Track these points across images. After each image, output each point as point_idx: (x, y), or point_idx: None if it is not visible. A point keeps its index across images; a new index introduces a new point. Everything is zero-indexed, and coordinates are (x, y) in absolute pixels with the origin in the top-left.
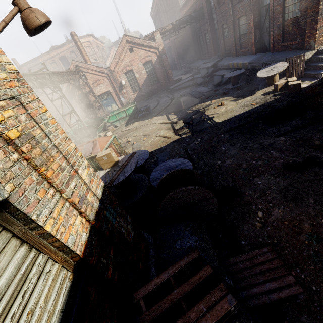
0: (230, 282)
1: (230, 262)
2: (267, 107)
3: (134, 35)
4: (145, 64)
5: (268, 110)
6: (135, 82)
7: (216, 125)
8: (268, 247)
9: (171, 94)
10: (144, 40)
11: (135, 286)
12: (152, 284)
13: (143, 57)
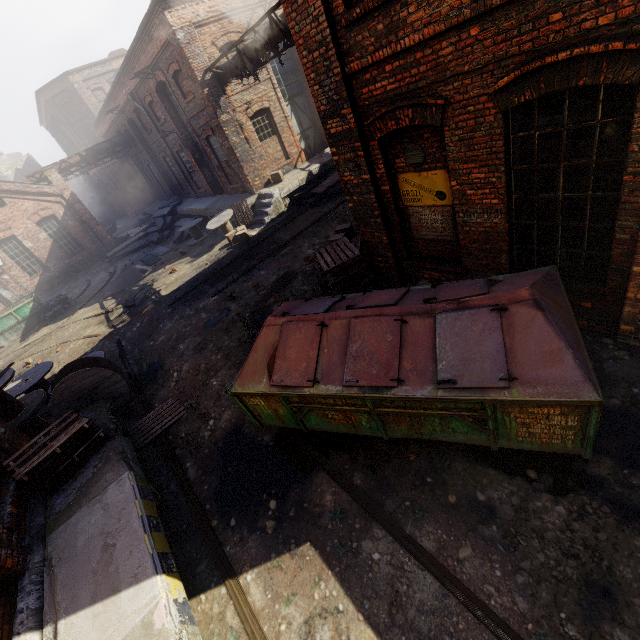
0: (114, 426)
1: (139, 423)
2: (218, 264)
3: (11, 161)
4: (42, 222)
5: (217, 268)
6: (27, 256)
7: (160, 300)
8: (173, 396)
9: (112, 265)
10: (26, 184)
11: (9, 464)
12: (23, 449)
13: (34, 212)
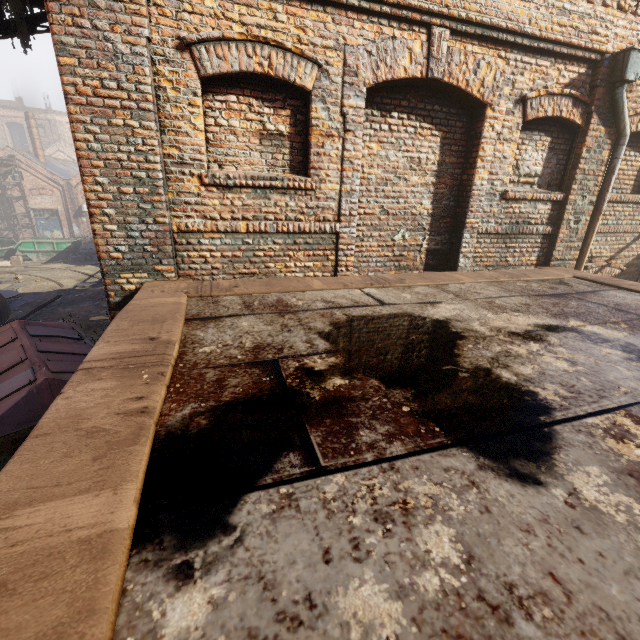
0: None
1: None
2: None
3: None
4: None
5: None
6: None
7: None
8: None
9: None
10: None
11: None
12: None
13: None
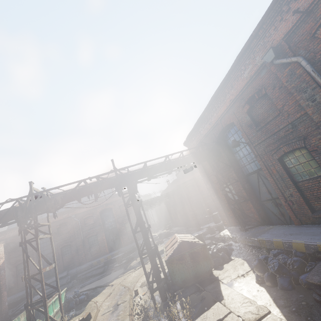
0: None
1: None
2: None
3: None
4: None
5: None
6: None
7: None
8: None
9: None
10: None
11: None
12: None
13: None
